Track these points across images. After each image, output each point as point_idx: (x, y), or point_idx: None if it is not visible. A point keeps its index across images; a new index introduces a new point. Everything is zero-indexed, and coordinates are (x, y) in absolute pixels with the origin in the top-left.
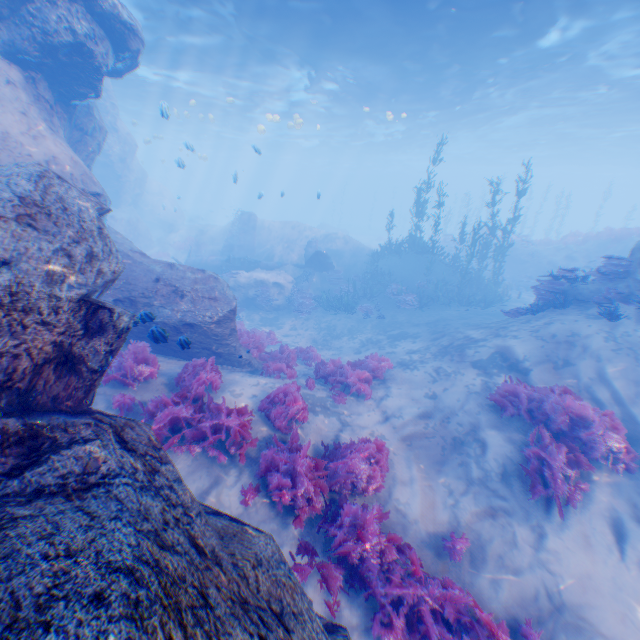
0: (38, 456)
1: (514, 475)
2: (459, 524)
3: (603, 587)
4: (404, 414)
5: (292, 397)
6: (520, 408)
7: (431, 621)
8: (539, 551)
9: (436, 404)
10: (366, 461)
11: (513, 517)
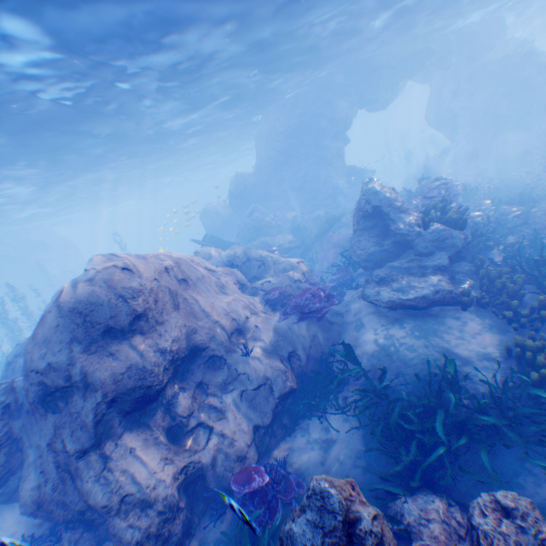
0: None
1: None
2: None
3: None
4: None
5: None
6: None
7: None
8: None
9: None
10: None
11: None
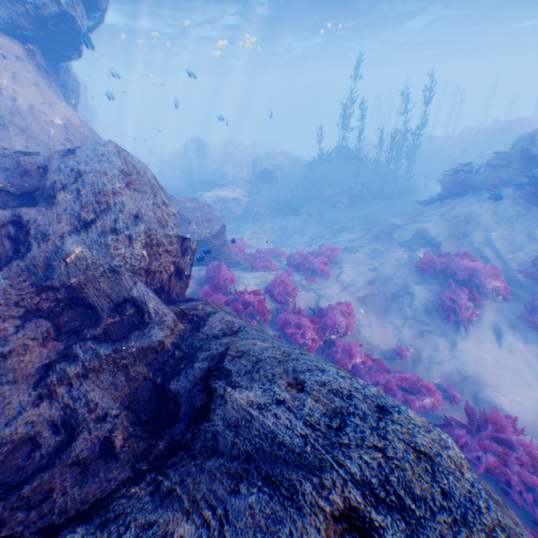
0: (196, 322)
1: (434, 311)
2: (403, 343)
3: (487, 362)
4: (357, 284)
5: (285, 282)
6: (436, 270)
7: (396, 388)
8: (451, 350)
9: (378, 275)
10: (341, 315)
11: (435, 335)
